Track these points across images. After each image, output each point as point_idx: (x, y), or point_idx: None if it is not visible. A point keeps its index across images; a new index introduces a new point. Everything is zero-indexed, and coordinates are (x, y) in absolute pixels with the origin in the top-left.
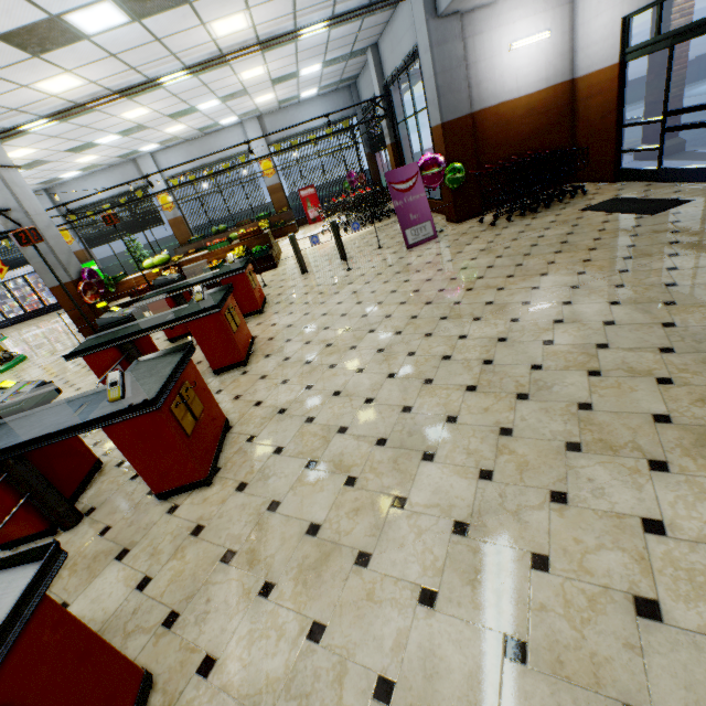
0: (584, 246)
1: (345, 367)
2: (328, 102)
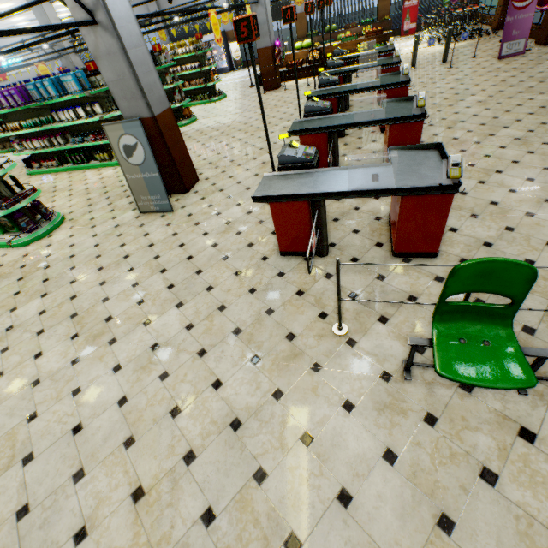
0: None
1: (459, 106)
2: None
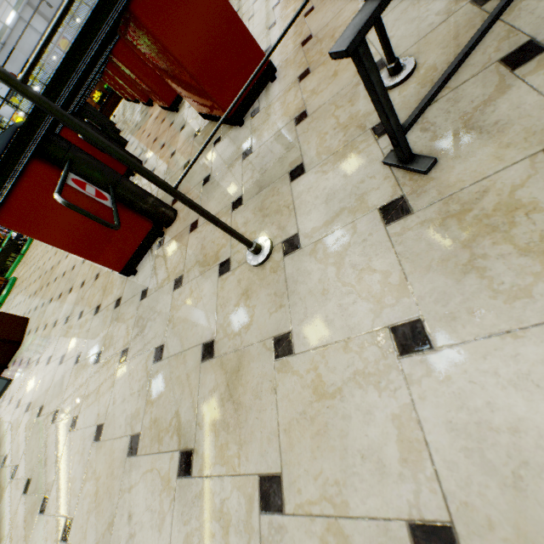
0: None
1: None
2: None
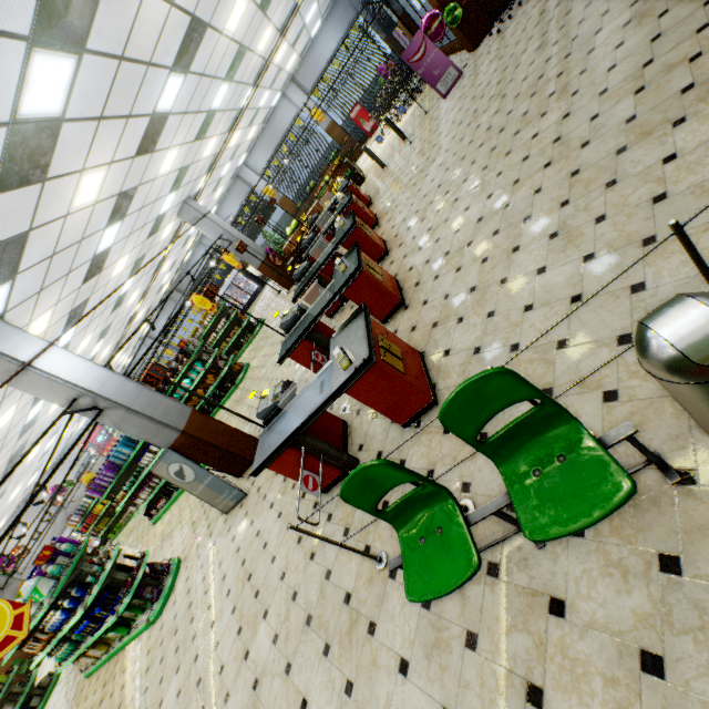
0: (552, 7)
1: (425, 185)
2: (332, 22)
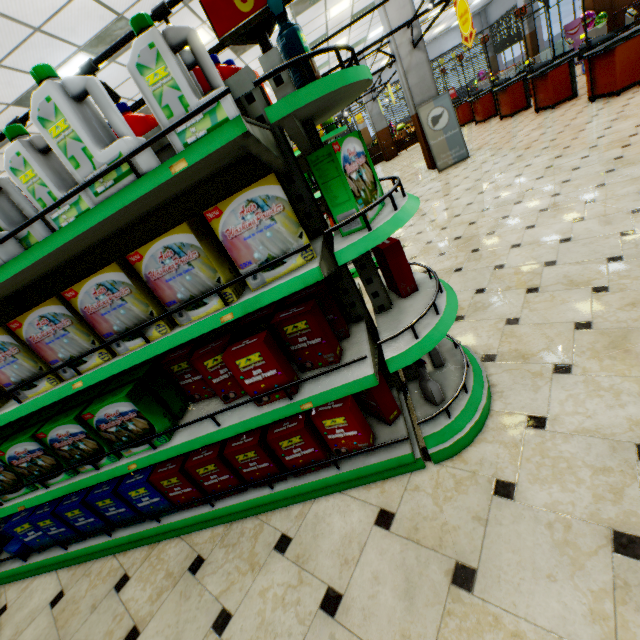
0: None
1: None
2: None
